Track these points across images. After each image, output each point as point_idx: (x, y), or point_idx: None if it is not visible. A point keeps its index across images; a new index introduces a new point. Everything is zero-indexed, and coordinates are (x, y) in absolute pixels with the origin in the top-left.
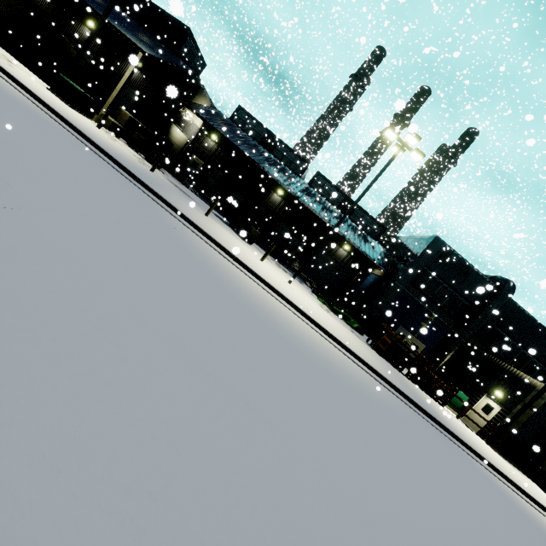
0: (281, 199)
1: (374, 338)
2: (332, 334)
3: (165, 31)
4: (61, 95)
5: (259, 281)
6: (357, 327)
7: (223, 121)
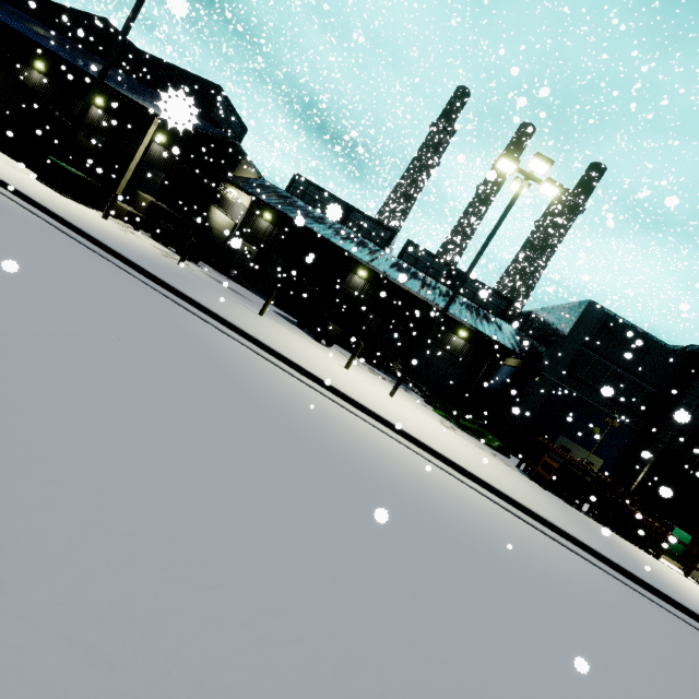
0: (365, 281)
1: (528, 461)
2: (471, 473)
3: (191, 95)
4: (52, 182)
5: (345, 401)
6: (499, 446)
7: (275, 193)
